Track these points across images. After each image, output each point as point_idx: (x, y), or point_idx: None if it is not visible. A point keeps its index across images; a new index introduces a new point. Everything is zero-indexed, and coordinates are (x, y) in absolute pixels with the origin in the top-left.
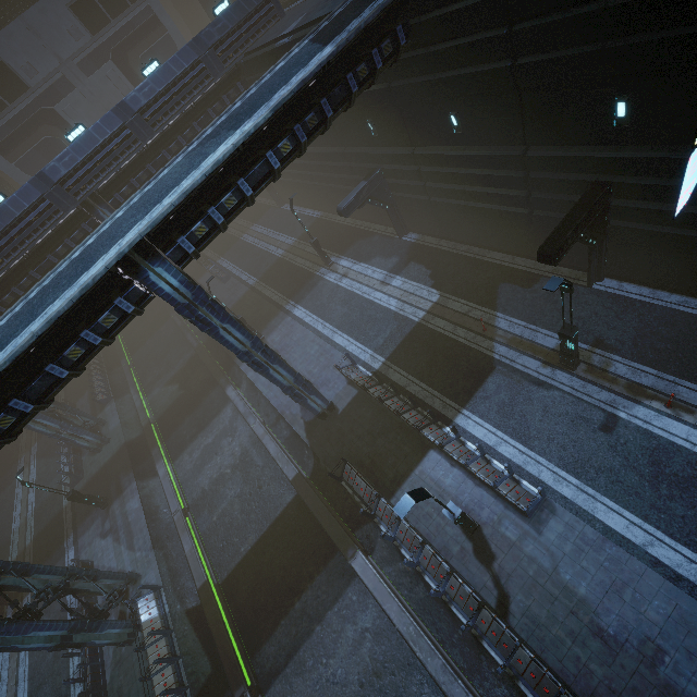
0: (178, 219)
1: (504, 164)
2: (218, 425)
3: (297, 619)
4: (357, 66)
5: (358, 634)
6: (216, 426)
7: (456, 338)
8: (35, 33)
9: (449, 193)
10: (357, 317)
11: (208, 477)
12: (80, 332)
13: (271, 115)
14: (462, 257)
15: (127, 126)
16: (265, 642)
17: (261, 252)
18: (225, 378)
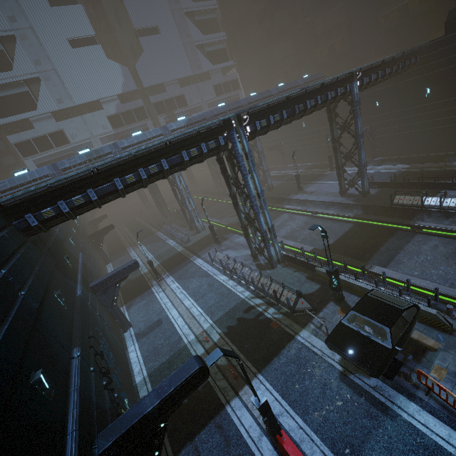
0: (367, 71)
1: (451, 104)
2: (280, 219)
3: (385, 251)
4: (406, 61)
5: (432, 246)
6: (279, 220)
7: (430, 170)
8: (199, 90)
9: (413, 126)
10: None
11: (284, 232)
12: (336, 89)
13: (390, 58)
14: (415, 157)
15: (273, 95)
16: (367, 261)
17: (281, 175)
18: (281, 204)
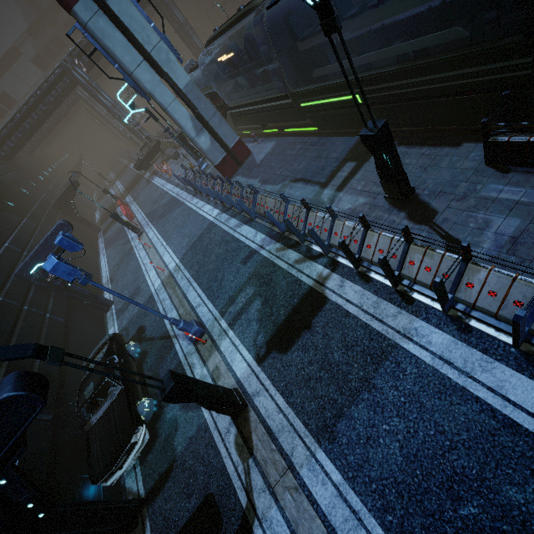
0: None
1: None
2: None
3: None
4: None
5: None
6: None
7: None
8: None
9: None
10: None
11: None
12: None
13: None
14: None
15: None
16: None
17: None
18: None
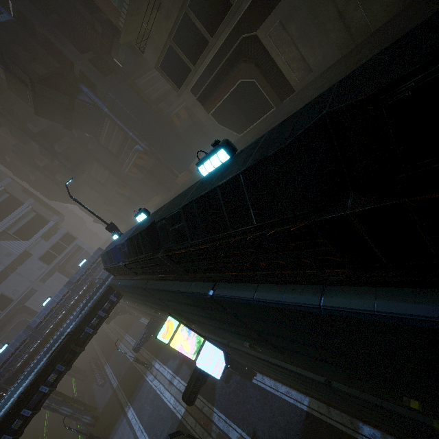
0: None
1: None
2: None
3: None
4: (92, 321)
5: None
6: None
7: (195, 434)
8: (20, 275)
9: None
10: (155, 417)
11: None
12: None
13: (40, 371)
14: None
15: (28, 337)
16: None
17: (125, 357)
18: None
